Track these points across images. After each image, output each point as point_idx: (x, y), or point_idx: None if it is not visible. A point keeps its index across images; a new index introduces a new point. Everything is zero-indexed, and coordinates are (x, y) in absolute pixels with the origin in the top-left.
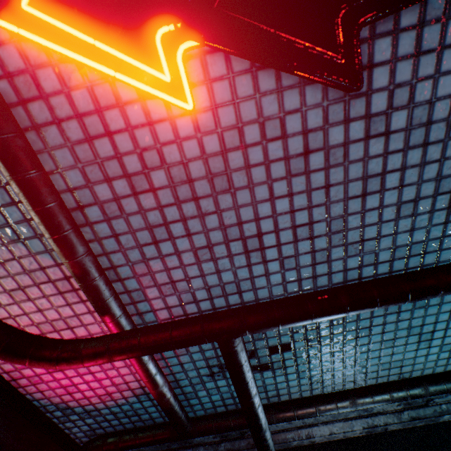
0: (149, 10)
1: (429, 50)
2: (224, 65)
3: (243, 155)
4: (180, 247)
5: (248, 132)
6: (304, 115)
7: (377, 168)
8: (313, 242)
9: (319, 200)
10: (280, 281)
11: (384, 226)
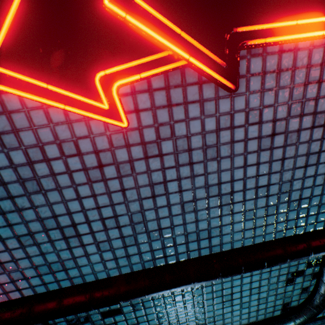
0: None
1: (178, 103)
2: (19, 102)
3: (48, 166)
4: (3, 235)
5: (49, 149)
6: (93, 140)
7: (159, 178)
8: (121, 230)
9: (119, 199)
10: (99, 260)
11: (175, 218)
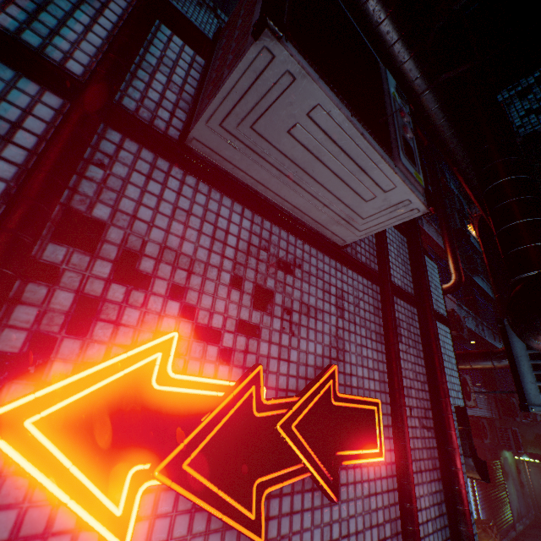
0: (136, 448)
1: (297, 510)
2: (173, 502)
3: None
4: None
5: None
6: None
7: None
8: None
9: None
10: None
11: None
